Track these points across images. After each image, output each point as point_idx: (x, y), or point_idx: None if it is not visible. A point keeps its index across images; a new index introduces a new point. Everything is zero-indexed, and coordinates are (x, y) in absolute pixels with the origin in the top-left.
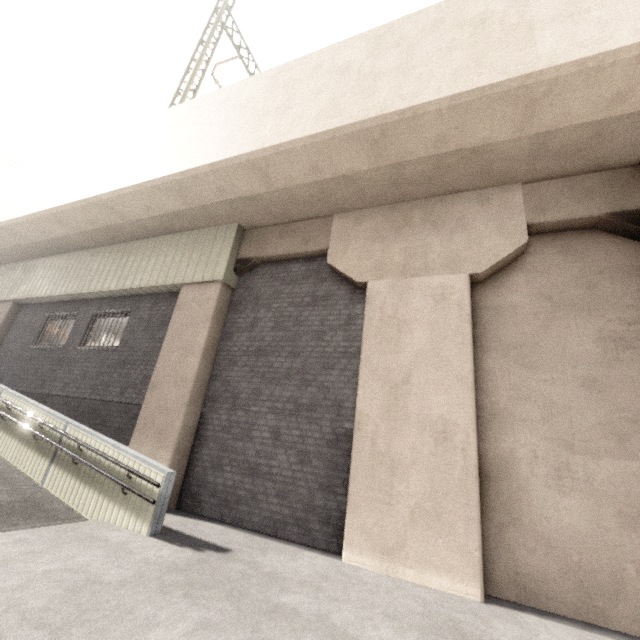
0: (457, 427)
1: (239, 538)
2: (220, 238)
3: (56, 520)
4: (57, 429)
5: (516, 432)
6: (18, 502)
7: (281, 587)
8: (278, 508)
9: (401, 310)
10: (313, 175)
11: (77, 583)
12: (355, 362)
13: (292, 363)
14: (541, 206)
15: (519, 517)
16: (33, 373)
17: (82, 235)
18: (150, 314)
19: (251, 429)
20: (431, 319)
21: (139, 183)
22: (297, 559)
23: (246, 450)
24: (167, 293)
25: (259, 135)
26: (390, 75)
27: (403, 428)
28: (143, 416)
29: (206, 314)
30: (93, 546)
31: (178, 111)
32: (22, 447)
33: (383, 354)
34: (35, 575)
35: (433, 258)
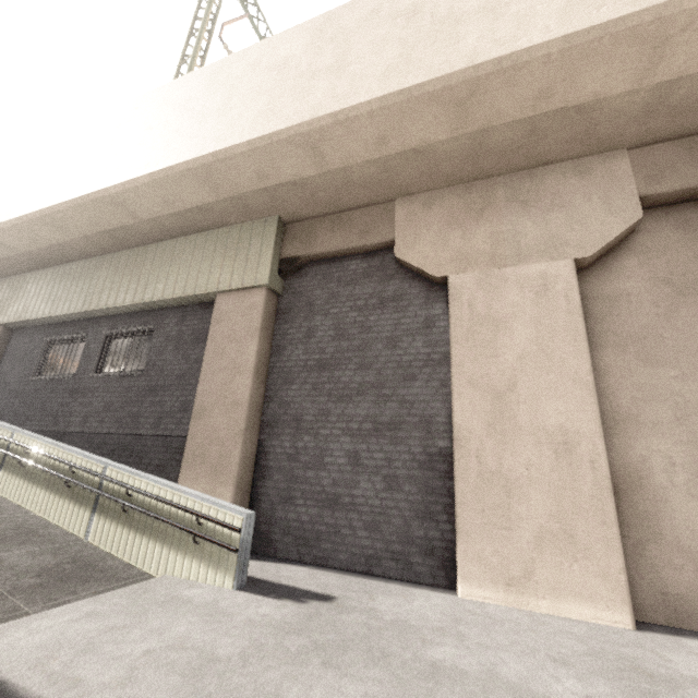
0: (581, 436)
1: (333, 581)
2: (257, 235)
3: (117, 581)
4: (95, 473)
5: (646, 437)
6: (66, 563)
7: (420, 639)
8: (369, 542)
9: (495, 306)
10: (377, 150)
11: (191, 664)
12: (441, 370)
13: (364, 376)
14: (655, 174)
15: (660, 532)
16: (41, 408)
17: (83, 241)
18: (179, 330)
19: (323, 455)
20: (533, 315)
21: (157, 170)
22: (411, 600)
23: (320, 479)
24: (197, 304)
25: (310, 101)
26: (476, 16)
27: (514, 442)
28: (190, 449)
29: (252, 326)
30: (180, 610)
31: (194, 79)
32: (52, 497)
33: (479, 359)
34: (135, 659)
35: (527, 243)
